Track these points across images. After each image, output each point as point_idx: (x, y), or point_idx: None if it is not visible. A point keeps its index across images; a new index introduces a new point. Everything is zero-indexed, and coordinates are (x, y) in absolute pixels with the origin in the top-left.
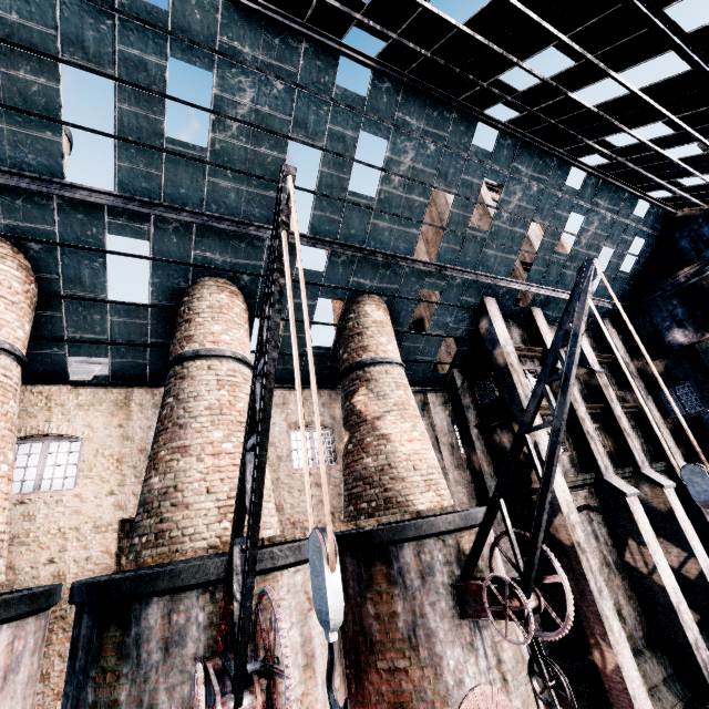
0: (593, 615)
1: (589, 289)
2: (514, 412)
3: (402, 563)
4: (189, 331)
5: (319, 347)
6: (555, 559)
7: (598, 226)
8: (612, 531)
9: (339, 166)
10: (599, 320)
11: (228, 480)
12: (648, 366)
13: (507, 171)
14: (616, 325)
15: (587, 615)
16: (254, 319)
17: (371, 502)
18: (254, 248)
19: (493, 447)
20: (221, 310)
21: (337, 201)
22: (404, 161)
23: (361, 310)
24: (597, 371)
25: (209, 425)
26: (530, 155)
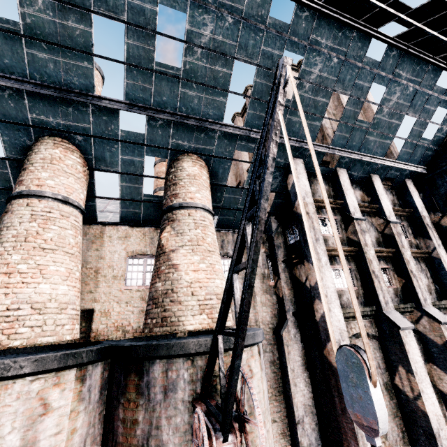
0: (350, 431)
1: (280, 99)
2: (306, 252)
3: (151, 377)
4: (23, 177)
5: (153, 195)
6: (256, 406)
7: (400, 96)
8: (386, 356)
9: (143, 39)
10: (284, 136)
11: (13, 294)
12: (443, 219)
13: (306, 42)
14: (418, 185)
15: (346, 430)
16: (94, 172)
17: (153, 319)
18: (80, 113)
19: (294, 278)
20: (51, 161)
21: (146, 71)
22: (205, 33)
23: (179, 166)
24: (392, 222)
25: (11, 250)
26: (328, 27)
